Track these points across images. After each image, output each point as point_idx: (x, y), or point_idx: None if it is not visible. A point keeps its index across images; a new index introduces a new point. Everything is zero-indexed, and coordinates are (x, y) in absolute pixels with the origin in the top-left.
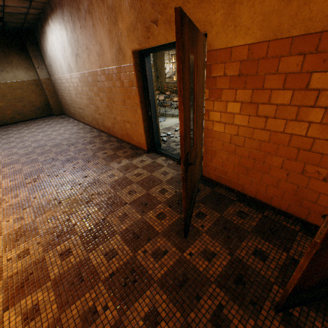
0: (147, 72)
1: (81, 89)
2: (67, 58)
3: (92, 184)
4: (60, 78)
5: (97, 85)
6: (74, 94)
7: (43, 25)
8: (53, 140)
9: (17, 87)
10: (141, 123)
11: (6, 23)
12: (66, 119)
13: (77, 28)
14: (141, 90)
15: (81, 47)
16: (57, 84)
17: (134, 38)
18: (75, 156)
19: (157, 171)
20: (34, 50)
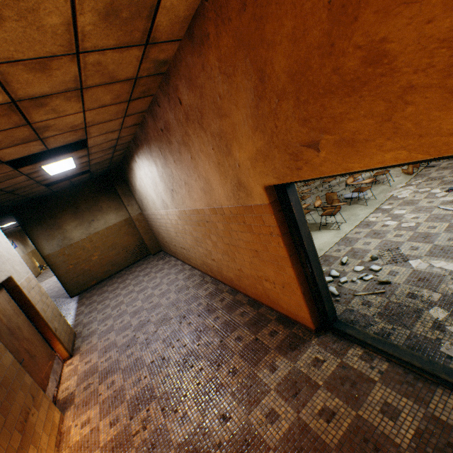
0: (294, 208)
1: (182, 227)
2: (160, 193)
3: (242, 448)
4: (153, 213)
5: (205, 225)
6: (173, 231)
7: (130, 162)
8: (157, 307)
9: (109, 234)
10: (296, 288)
11: (93, 172)
12: (166, 260)
13: (169, 163)
14: (288, 238)
15: (177, 182)
16: (151, 219)
17: (265, 169)
18: (193, 349)
19: (365, 401)
20: (122, 188)
